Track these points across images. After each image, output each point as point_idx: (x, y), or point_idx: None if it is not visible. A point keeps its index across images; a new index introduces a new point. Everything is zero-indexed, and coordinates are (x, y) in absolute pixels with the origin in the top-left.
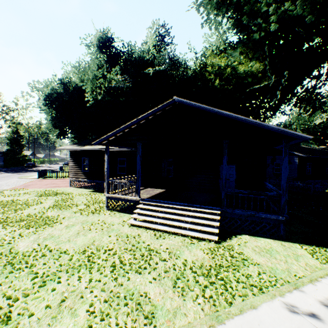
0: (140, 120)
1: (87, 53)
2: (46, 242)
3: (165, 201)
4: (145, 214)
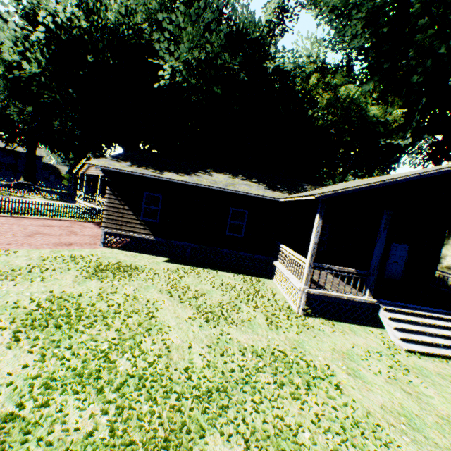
0: (420, 178)
1: None
2: (435, 438)
3: (415, 306)
4: (374, 324)
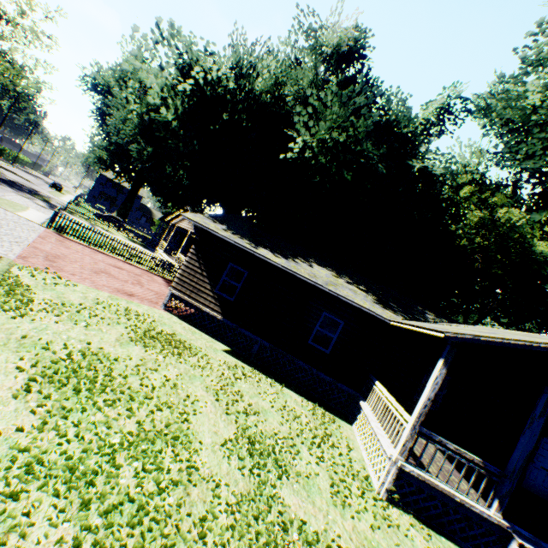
0: None
1: (288, 41)
2: None
3: None
4: None
